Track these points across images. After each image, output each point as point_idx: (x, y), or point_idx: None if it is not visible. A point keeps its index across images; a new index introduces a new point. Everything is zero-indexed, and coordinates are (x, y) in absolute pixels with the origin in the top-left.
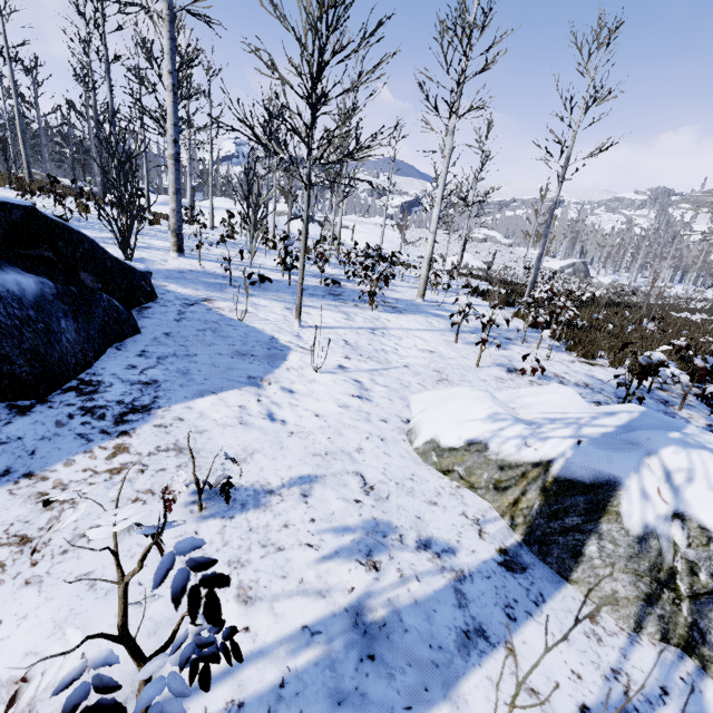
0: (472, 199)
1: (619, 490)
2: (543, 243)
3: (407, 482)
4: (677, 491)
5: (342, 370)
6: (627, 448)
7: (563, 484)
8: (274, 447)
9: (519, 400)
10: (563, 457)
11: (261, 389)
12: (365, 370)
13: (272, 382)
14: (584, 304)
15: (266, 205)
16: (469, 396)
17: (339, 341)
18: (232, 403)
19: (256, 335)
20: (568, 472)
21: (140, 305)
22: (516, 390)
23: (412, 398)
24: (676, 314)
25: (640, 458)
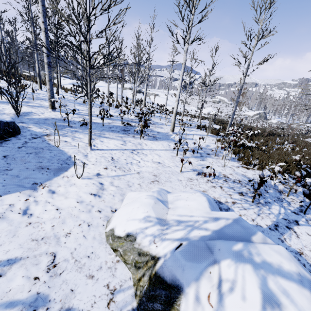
0: (208, 83)
1: (181, 295)
2: (235, 105)
3: (83, 259)
4: (221, 298)
5: (97, 176)
6: (202, 256)
7: (157, 278)
8: (9, 235)
9: (176, 202)
10: (164, 258)
11: (34, 191)
12: (111, 176)
13: (46, 186)
14: (256, 134)
15: (108, 85)
16: (142, 201)
17: (108, 158)
18: (6, 203)
19: (60, 156)
20: (162, 271)
21: (4, 139)
22: (180, 194)
23: (127, 194)
24: (304, 139)
25: (203, 268)
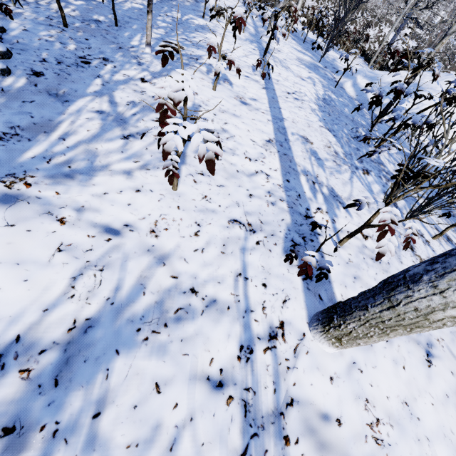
0: None
1: None
2: None
3: None
4: None
5: None
6: None
7: None
8: None
9: None
10: None
11: None
12: None
13: None
14: None
15: None
16: None
17: None
18: None
19: None
20: None
21: None
22: None
23: None
24: None
25: None
